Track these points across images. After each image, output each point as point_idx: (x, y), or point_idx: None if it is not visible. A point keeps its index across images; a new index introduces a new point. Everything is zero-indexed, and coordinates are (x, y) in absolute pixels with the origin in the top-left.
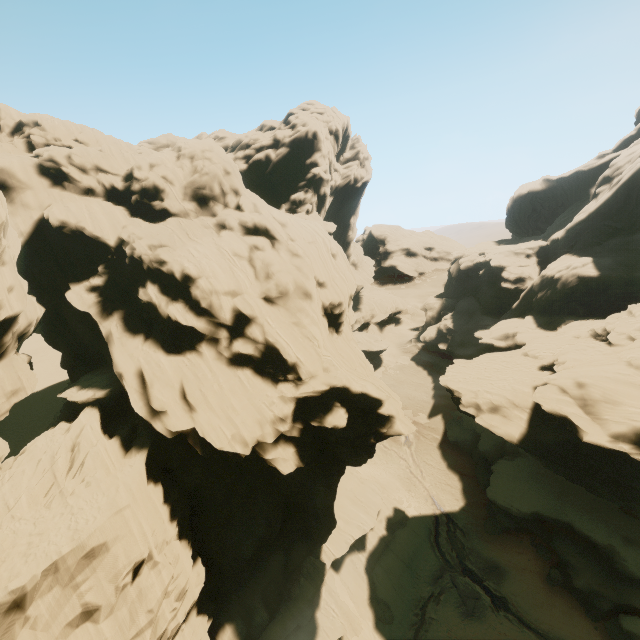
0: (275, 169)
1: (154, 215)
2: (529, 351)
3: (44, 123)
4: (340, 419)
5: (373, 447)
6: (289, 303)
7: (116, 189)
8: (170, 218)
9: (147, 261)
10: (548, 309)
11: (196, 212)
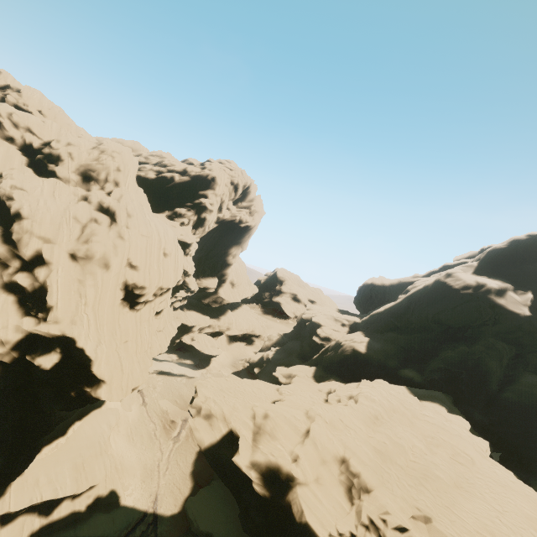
0: (174, 187)
1: (46, 172)
2: (281, 387)
3: (24, 92)
4: (48, 361)
5: (79, 403)
6: (88, 265)
7: (32, 146)
8: (52, 178)
9: (2, 193)
10: (329, 367)
11: (77, 183)
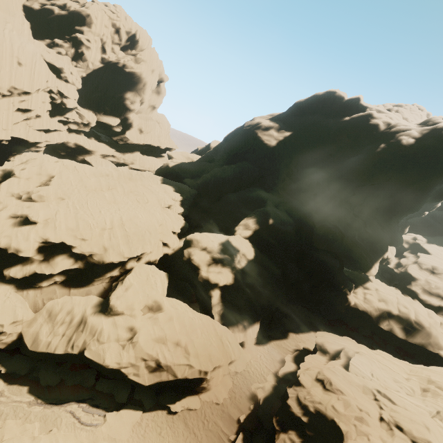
0: (54, 19)
1: None
2: None
3: None
4: None
5: None
6: None
7: None
8: None
9: None
10: None
11: None
